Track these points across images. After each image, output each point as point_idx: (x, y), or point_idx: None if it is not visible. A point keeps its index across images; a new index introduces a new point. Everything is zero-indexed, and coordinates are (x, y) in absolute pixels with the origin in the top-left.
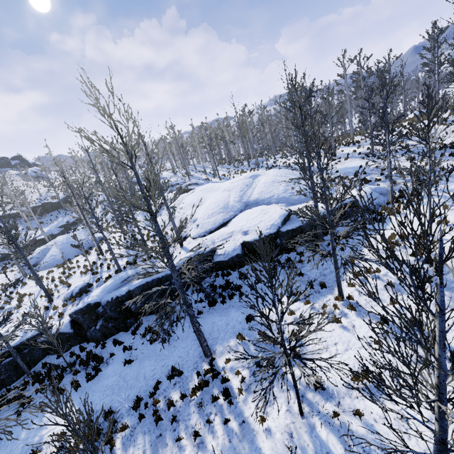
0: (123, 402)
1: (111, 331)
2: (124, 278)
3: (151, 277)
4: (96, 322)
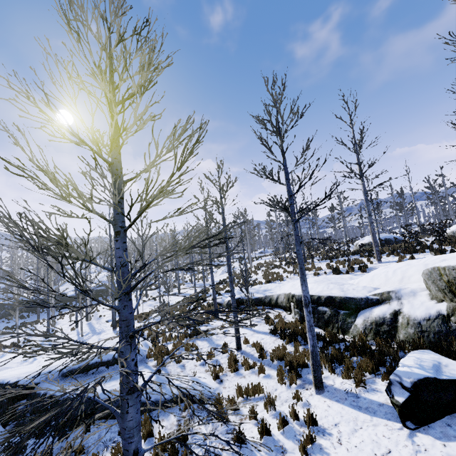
0: (1, 329)
1: (6, 315)
2: (22, 298)
3: (33, 298)
4: (2, 311)
